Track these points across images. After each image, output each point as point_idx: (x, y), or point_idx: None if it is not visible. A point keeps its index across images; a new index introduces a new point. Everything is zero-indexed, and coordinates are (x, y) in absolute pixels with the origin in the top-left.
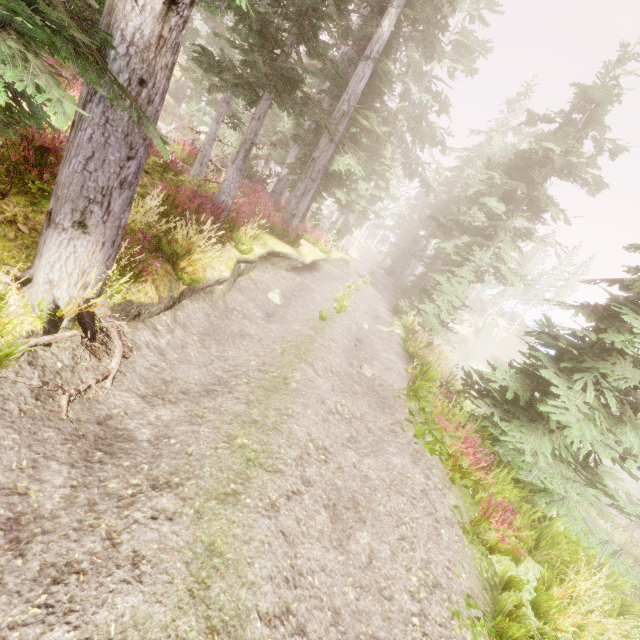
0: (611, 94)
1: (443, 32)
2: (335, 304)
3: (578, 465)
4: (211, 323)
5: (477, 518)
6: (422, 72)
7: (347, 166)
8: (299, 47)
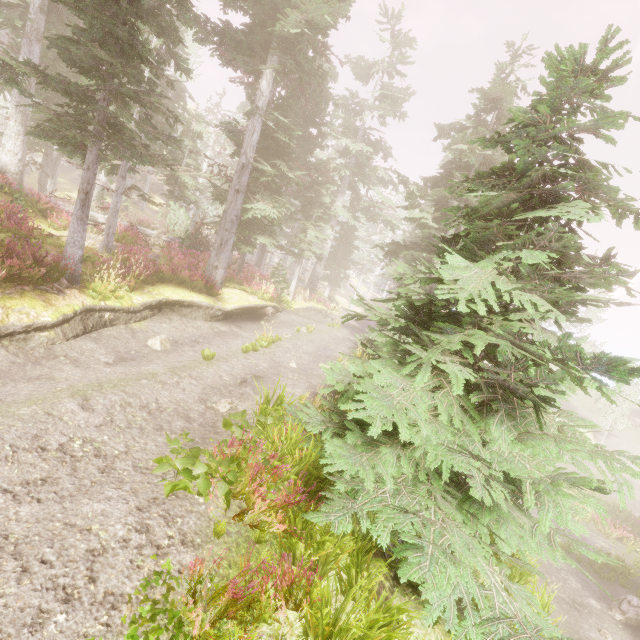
0: (507, 86)
1: (325, 79)
2: (247, 344)
3: (454, 491)
4: None
5: (217, 591)
6: (356, 128)
7: (262, 212)
8: (118, 101)
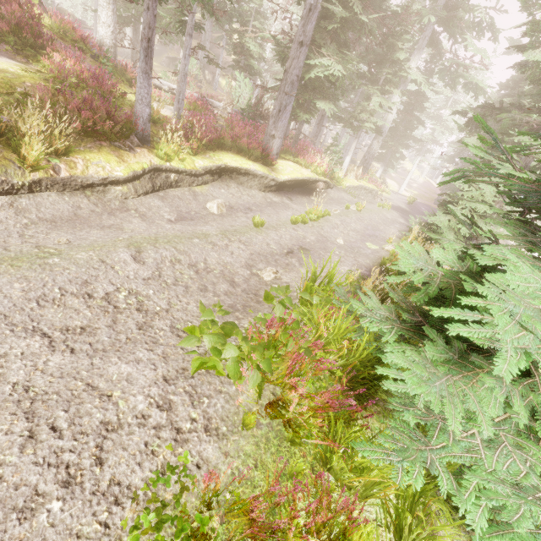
0: None
1: None
2: (296, 216)
3: None
4: (76, 215)
5: (237, 503)
6: None
7: (325, 70)
8: None
